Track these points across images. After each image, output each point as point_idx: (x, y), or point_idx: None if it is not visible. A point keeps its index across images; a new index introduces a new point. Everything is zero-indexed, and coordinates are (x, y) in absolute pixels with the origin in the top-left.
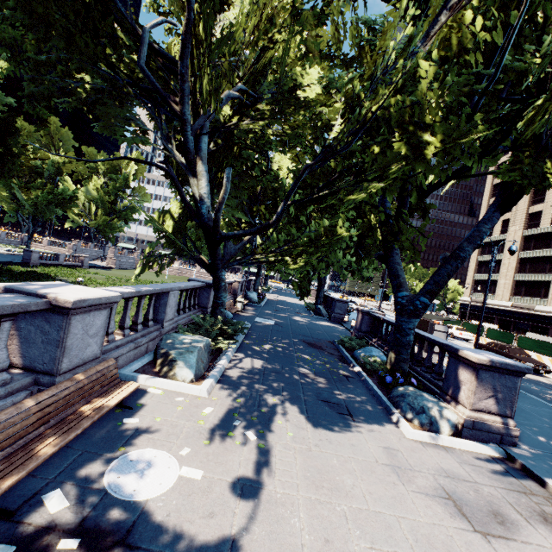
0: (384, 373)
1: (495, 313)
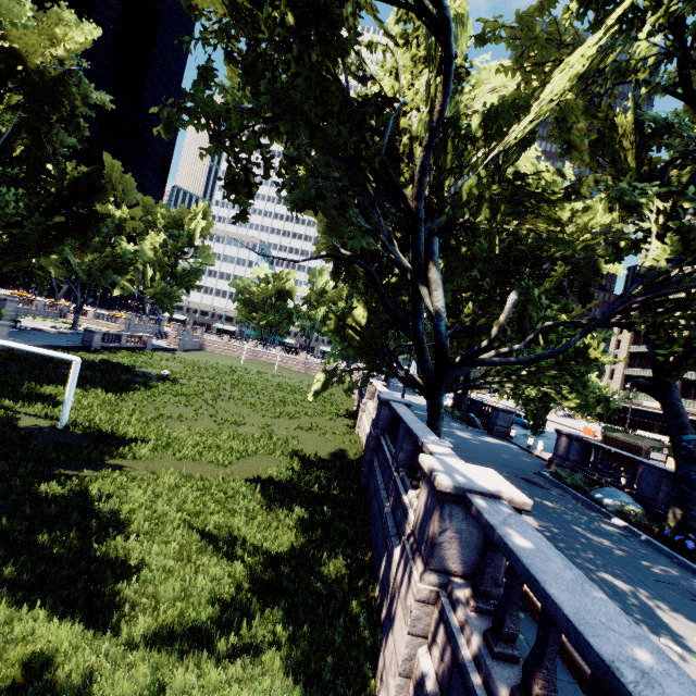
0: (670, 533)
1: (655, 418)
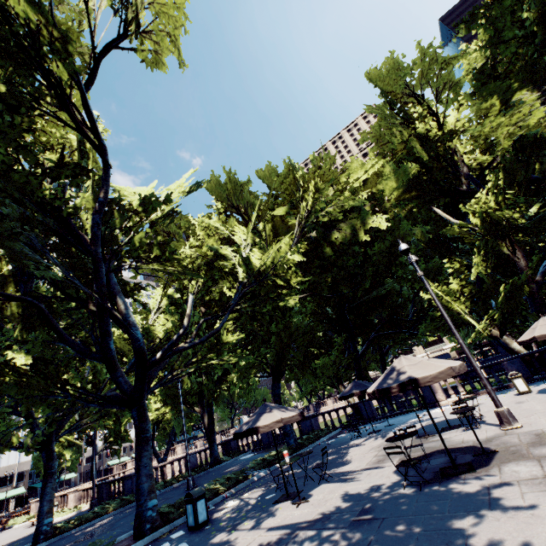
0: None
1: None
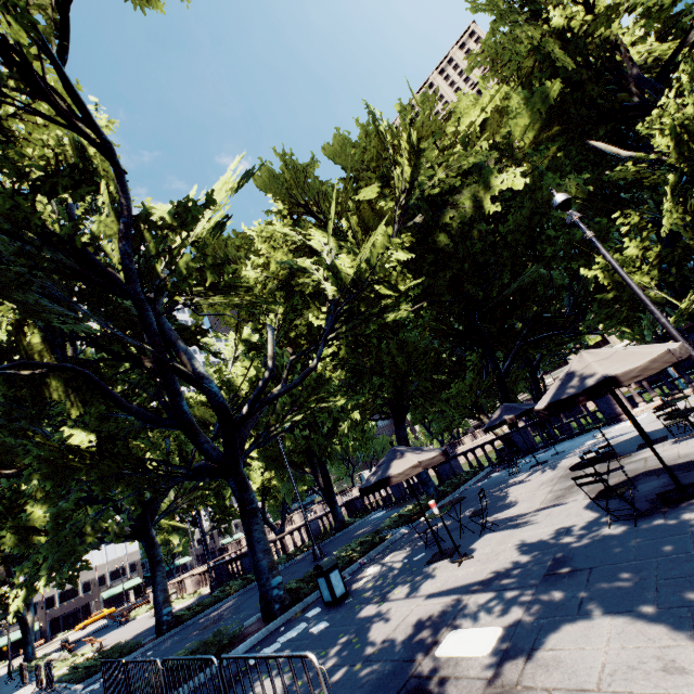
0: None
1: None
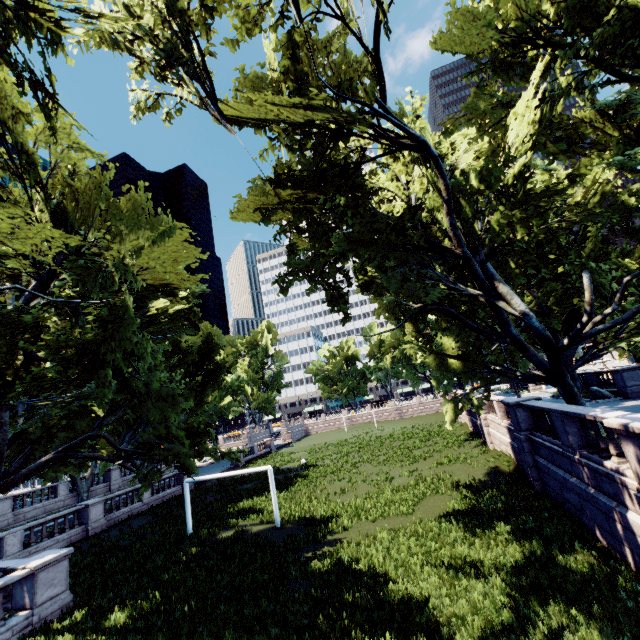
0: None
1: None
